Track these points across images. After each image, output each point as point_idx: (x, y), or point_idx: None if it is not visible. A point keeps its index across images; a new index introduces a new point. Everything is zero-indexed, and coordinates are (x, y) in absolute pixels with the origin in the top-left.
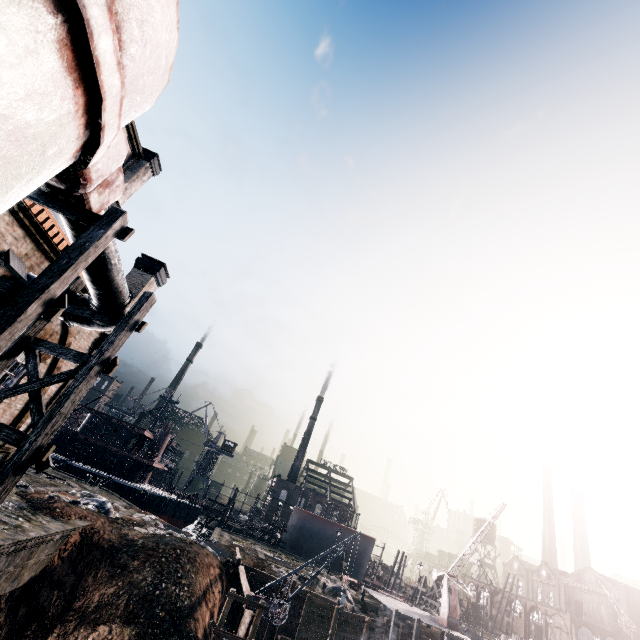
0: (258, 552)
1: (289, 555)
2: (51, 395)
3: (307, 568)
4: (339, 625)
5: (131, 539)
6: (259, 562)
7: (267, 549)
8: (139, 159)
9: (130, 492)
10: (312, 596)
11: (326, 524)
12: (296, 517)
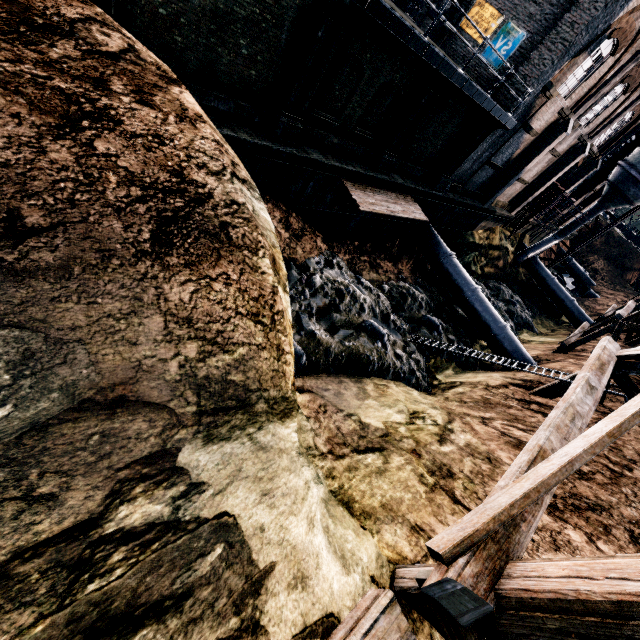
0: None
1: None
2: None
3: None
4: None
5: (615, 234)
6: None
7: None
8: None
9: None
10: None
11: None
12: None
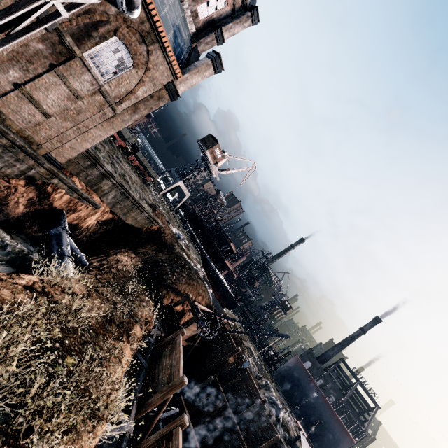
0: (246, 342)
1: (272, 377)
2: (139, 98)
3: (275, 389)
4: (254, 414)
5: (174, 248)
6: (238, 339)
7: (257, 354)
8: (246, 11)
9: (209, 267)
10: (248, 377)
11: (314, 388)
12: (294, 362)
